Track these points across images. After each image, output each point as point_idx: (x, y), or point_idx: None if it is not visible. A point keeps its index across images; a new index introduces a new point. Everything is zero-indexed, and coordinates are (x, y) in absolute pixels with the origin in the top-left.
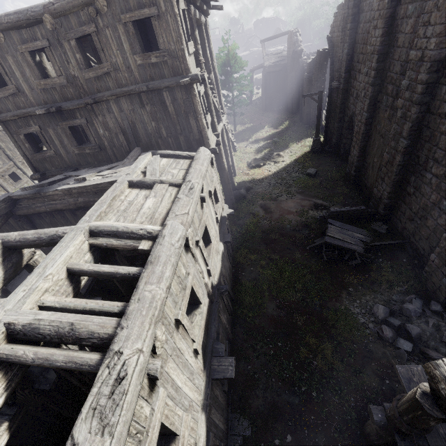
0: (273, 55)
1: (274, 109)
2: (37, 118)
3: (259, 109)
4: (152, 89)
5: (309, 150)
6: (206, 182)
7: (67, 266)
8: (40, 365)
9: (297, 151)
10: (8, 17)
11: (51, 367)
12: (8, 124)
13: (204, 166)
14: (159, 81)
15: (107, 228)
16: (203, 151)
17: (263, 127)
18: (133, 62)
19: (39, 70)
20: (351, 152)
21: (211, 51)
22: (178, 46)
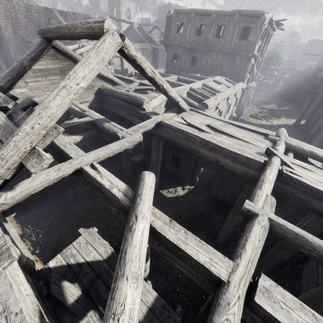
0: (305, 65)
1: (285, 98)
2: (183, 49)
3: (275, 94)
4: (234, 54)
5: (291, 124)
6: (237, 93)
7: (197, 87)
8: (194, 96)
9: (283, 122)
10: (200, 11)
11: (196, 98)
12: (171, 47)
13: (240, 87)
14: (239, 52)
15: (208, 85)
16: (242, 83)
17: (271, 104)
18: (234, 41)
19: (197, 32)
20: (313, 129)
21: (266, 48)
22: (255, 41)
